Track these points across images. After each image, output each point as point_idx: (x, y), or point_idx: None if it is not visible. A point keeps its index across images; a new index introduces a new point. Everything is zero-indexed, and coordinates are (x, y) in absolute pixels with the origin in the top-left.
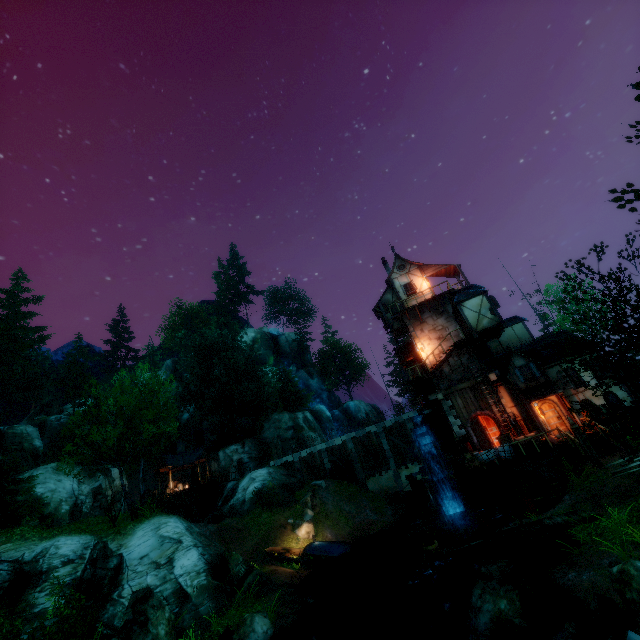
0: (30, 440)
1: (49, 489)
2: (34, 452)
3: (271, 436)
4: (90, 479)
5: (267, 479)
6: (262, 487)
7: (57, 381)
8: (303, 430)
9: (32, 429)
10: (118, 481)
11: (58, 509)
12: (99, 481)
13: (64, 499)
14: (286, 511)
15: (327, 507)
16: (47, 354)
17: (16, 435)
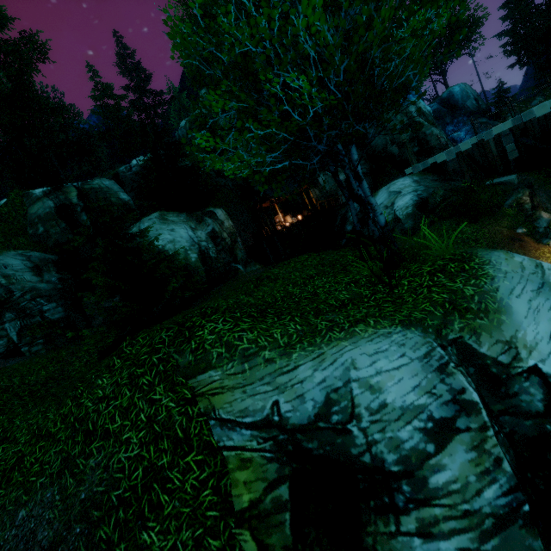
0: (114, 194)
1: (167, 241)
2: (126, 207)
3: (381, 143)
4: (200, 225)
5: (419, 189)
6: (419, 199)
7: (102, 133)
8: (422, 127)
9: (109, 183)
10: (226, 223)
11: (187, 259)
12: (210, 225)
13: (187, 248)
14: (498, 220)
15: (544, 207)
16: (74, 108)
17: (96, 191)
